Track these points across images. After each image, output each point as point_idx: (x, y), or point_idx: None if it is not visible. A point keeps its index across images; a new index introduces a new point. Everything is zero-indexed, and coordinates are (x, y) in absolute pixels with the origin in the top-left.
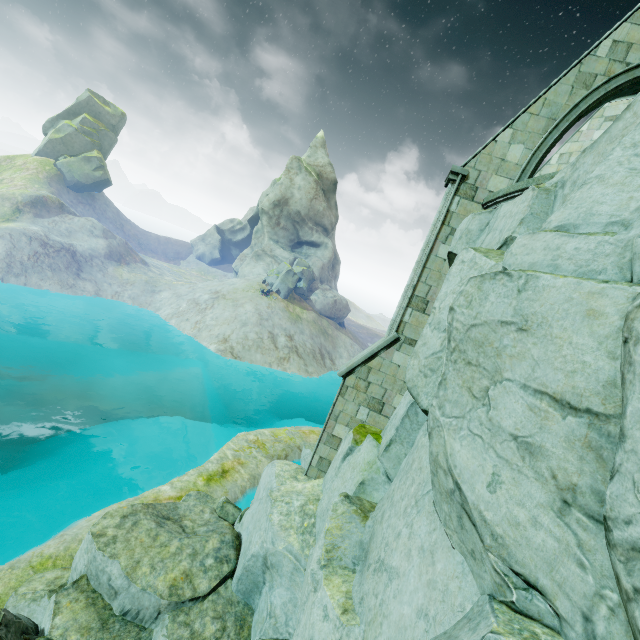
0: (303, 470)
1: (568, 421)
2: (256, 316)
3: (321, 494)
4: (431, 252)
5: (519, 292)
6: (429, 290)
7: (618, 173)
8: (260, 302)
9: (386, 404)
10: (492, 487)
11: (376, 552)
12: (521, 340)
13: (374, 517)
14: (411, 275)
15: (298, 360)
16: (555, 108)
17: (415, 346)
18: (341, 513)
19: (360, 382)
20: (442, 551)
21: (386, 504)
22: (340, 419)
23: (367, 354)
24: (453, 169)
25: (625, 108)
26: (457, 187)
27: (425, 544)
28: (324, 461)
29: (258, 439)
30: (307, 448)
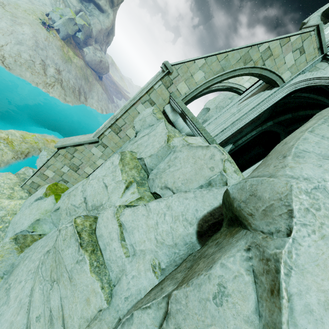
0: (21, 184)
1: (62, 328)
2: (33, 41)
3: (19, 211)
4: (134, 105)
5: (77, 262)
6: (124, 124)
7: (153, 220)
8: (39, 31)
9: (80, 169)
10: (37, 319)
11: (12, 278)
12: (68, 282)
13: (25, 253)
14: (118, 111)
15: (60, 90)
16: (228, 64)
17: (72, 191)
18: (6, 248)
19: (68, 154)
20: (24, 311)
21: (31, 252)
22: (50, 168)
23: (76, 142)
24: (166, 63)
25: (207, 145)
26: (163, 76)
27: (22, 300)
28: (35, 184)
29: (8, 138)
30: (45, 151)
